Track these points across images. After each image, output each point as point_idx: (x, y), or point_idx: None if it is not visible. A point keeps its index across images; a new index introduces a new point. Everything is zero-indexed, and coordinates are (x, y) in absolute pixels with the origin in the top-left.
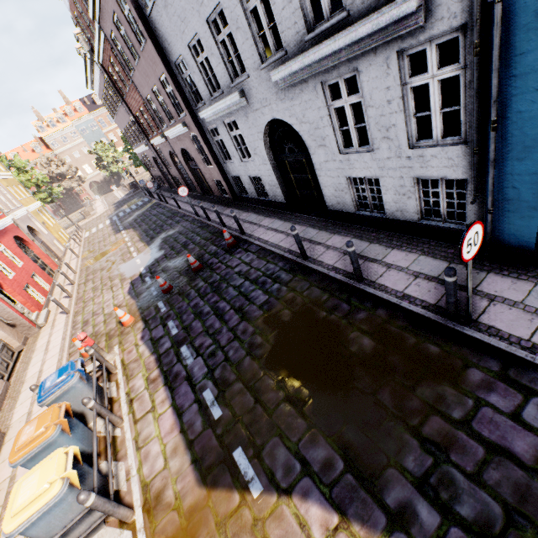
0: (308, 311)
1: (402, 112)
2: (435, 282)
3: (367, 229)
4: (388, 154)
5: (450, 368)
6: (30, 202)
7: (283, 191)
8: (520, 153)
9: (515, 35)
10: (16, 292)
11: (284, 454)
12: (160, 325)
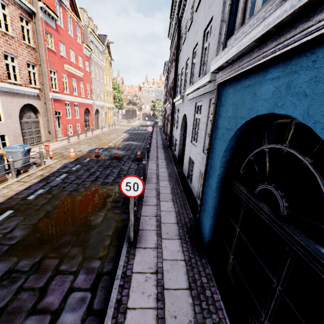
0: (109, 195)
1: (205, 130)
2: (156, 223)
3: (181, 188)
4: (198, 151)
5: (96, 253)
6: (109, 103)
7: (179, 152)
8: (212, 173)
9: (220, 105)
10: (63, 123)
11: (14, 224)
12: (75, 164)
